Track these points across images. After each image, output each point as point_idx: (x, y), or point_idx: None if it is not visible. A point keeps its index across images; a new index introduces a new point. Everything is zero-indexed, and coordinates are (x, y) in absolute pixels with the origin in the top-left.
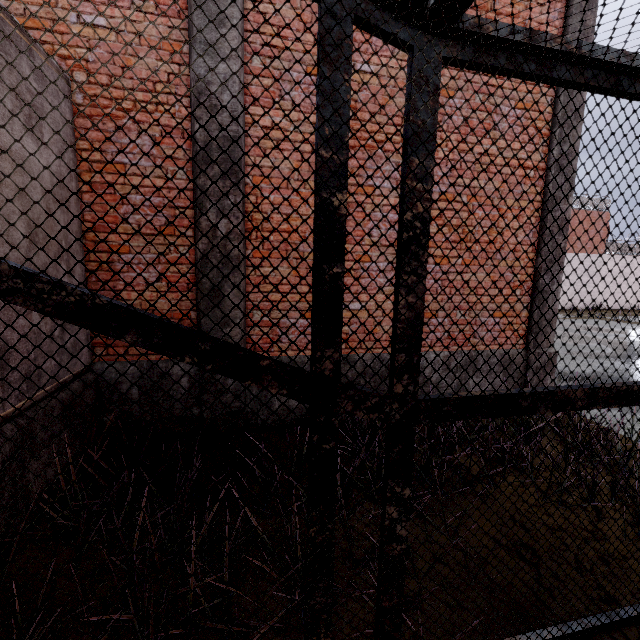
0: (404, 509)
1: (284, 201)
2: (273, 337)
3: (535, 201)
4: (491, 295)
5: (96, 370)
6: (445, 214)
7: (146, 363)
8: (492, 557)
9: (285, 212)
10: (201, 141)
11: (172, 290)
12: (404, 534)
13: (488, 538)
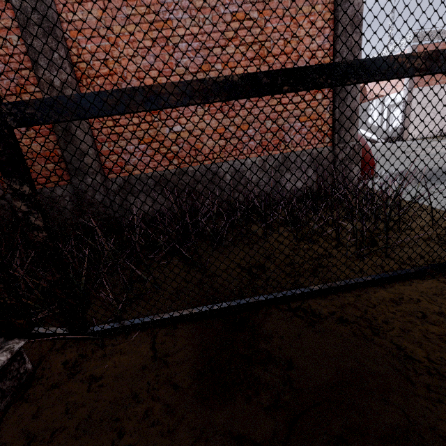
0: (31, 203)
1: (100, 48)
2: (121, 162)
3: (326, 3)
4: (295, 103)
5: (8, 198)
6: (240, 34)
7: (38, 190)
8: (226, 274)
9: (103, 58)
10: (18, 7)
11: (39, 136)
12: (41, 224)
13: (233, 265)
